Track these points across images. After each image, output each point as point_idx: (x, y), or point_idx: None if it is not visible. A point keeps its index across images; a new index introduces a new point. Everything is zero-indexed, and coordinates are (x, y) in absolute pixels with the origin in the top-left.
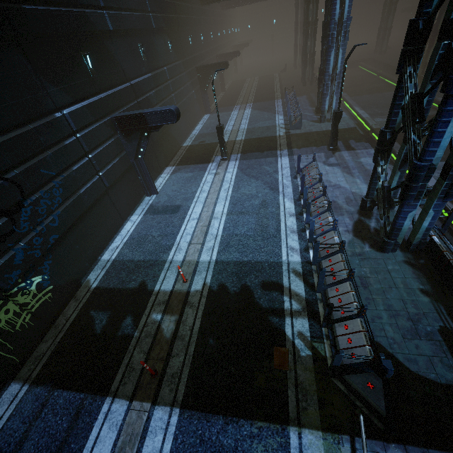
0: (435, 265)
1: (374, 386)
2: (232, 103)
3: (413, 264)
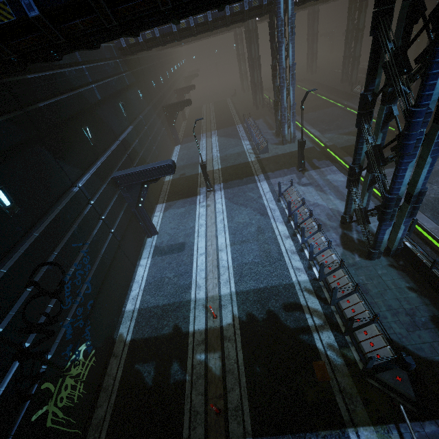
0: (412, 264)
1: (402, 379)
2: (197, 132)
3: (396, 266)
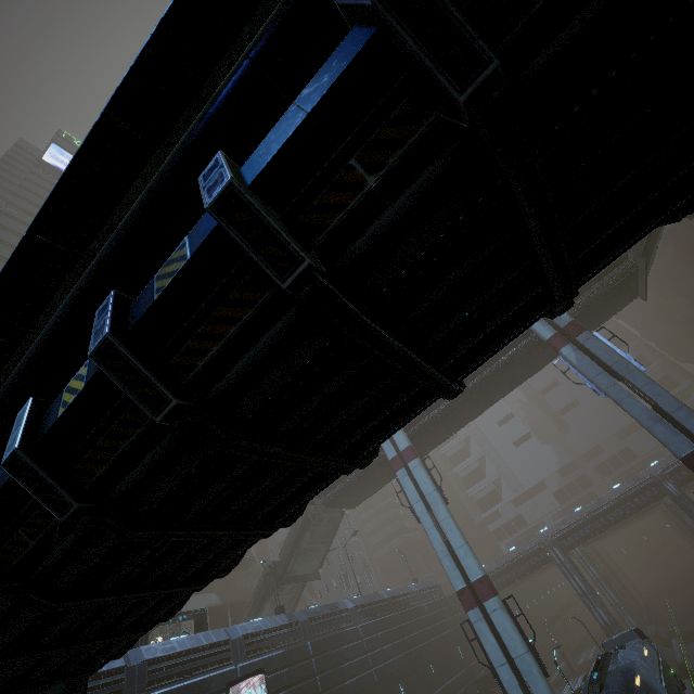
0: None
1: None
2: (582, 648)
3: None
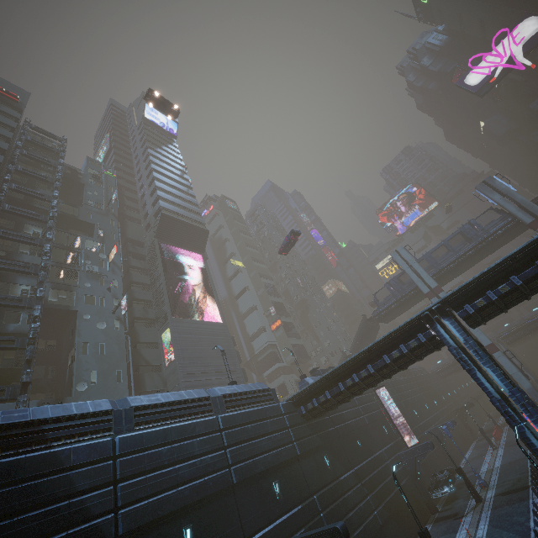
0: None
1: None
2: None
3: None
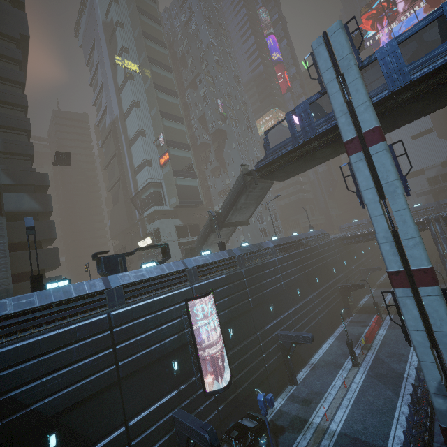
0: None
1: None
2: None
3: None
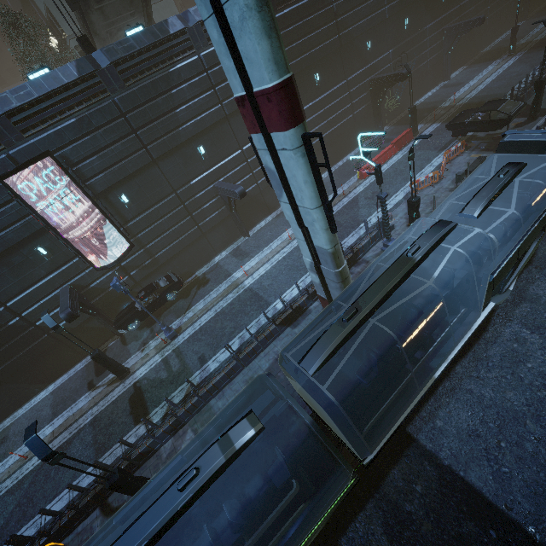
0: None
1: None
2: None
3: None
